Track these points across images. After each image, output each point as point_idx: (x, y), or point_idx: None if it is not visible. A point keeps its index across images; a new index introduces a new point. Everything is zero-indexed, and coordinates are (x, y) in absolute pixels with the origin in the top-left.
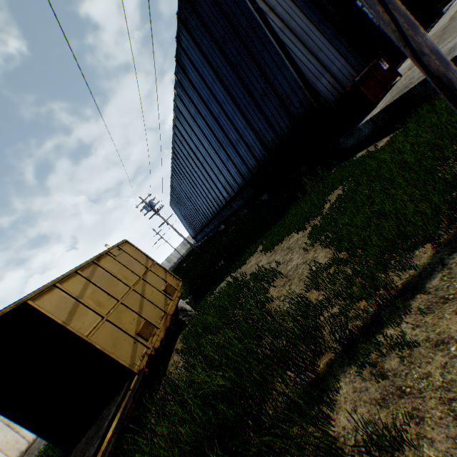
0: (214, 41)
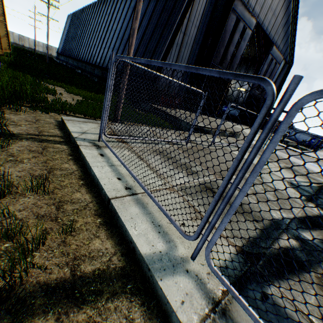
0: (166, 3)
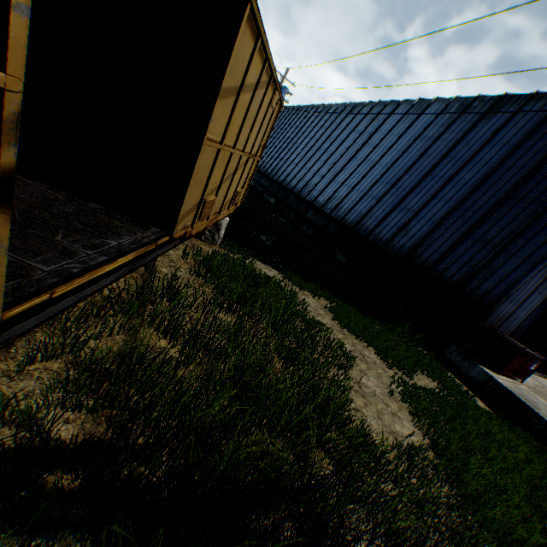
0: (546, 158)
